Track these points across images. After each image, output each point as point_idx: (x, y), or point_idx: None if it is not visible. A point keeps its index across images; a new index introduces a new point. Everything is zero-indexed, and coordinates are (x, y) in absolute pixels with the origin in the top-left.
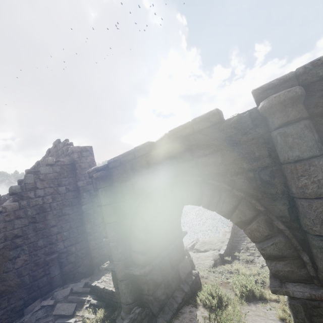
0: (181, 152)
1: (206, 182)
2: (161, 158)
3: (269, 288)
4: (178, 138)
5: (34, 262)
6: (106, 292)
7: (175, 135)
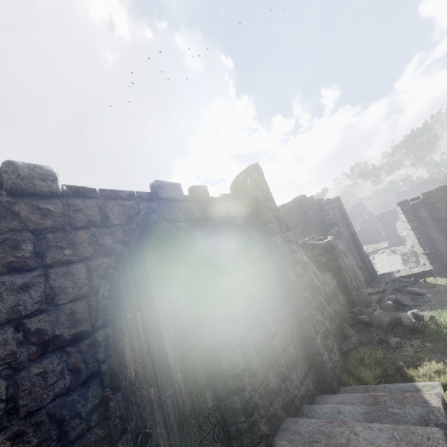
0: None
1: None
2: None
3: None
4: None
5: (358, 266)
6: (417, 274)
7: None
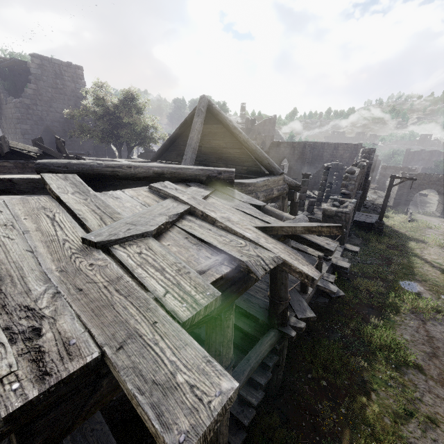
0: (440, 180)
1: (442, 187)
2: (434, 179)
3: (443, 204)
4: (442, 177)
5: None
6: None
7: (442, 177)
